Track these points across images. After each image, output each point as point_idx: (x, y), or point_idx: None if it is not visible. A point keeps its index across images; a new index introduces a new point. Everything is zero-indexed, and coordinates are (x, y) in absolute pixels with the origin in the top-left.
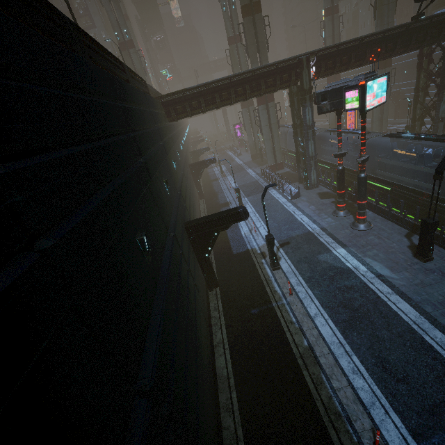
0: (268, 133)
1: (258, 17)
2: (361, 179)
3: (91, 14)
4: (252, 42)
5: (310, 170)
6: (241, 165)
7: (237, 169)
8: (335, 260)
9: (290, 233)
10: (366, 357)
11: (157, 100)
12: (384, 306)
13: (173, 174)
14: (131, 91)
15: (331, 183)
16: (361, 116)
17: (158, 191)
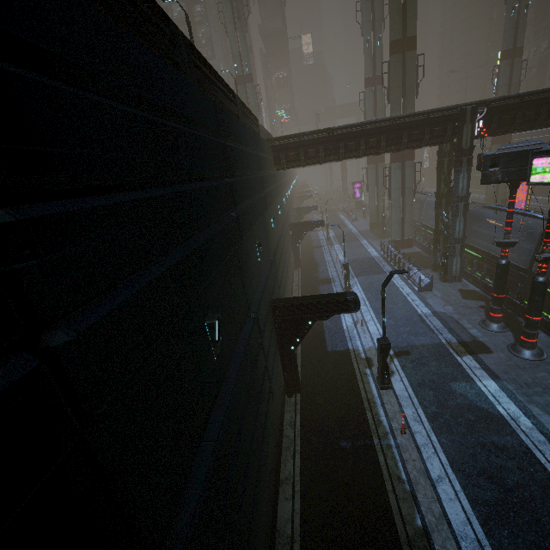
0: (398, 199)
1: (410, 55)
2: (537, 284)
3: (213, 45)
4: (396, 84)
5: (452, 255)
6: (354, 234)
7: (348, 238)
8: (479, 396)
9: (412, 340)
10: None
11: (267, 142)
12: None
13: (269, 235)
14: (238, 127)
15: (482, 279)
16: None
17: (247, 256)
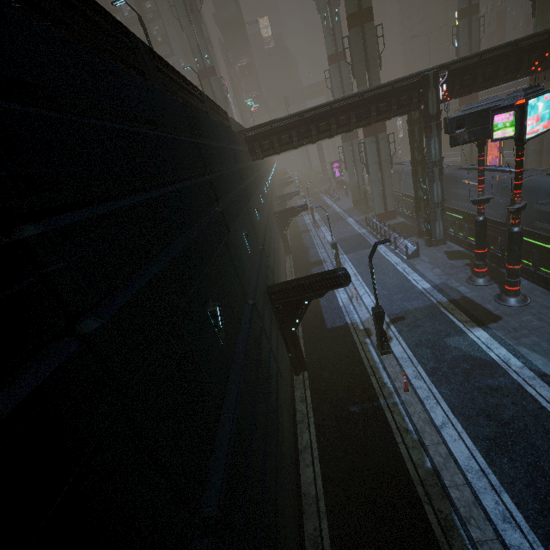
0: (376, 173)
1: (368, 26)
2: (513, 234)
3: (170, 41)
4: (359, 58)
5: (434, 220)
6: (339, 213)
7: (334, 218)
8: (472, 347)
9: (406, 305)
10: (524, 498)
11: (239, 135)
12: None
13: (255, 225)
14: (209, 124)
15: (464, 238)
16: (517, 147)
17: (237, 247)
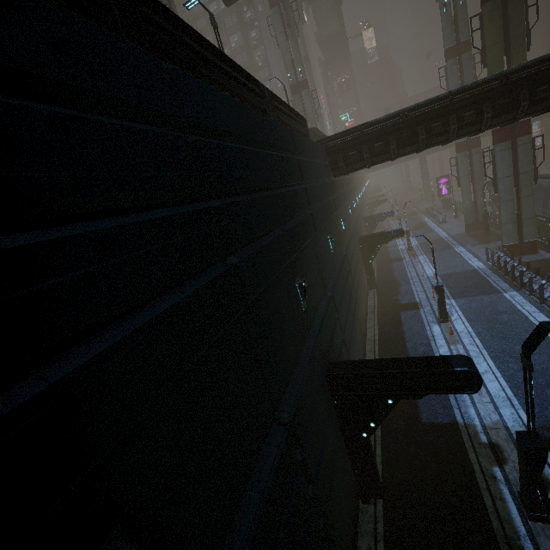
0: (509, 190)
1: None
2: None
3: (269, 65)
4: (495, 39)
5: None
6: (445, 240)
7: (437, 245)
8: None
9: None
10: None
11: (318, 144)
12: None
13: (324, 262)
14: (250, 119)
15: None
16: None
17: (274, 313)
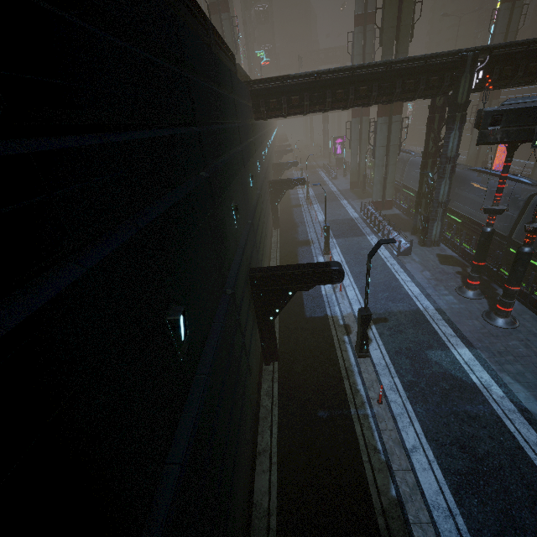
0: (382, 158)
1: None
2: (522, 254)
3: None
4: (391, 23)
5: (434, 220)
6: (334, 193)
7: (328, 197)
8: (454, 365)
9: (390, 306)
10: None
11: (245, 85)
12: (528, 467)
13: (247, 195)
14: (209, 59)
15: (460, 244)
16: None
17: (222, 222)
